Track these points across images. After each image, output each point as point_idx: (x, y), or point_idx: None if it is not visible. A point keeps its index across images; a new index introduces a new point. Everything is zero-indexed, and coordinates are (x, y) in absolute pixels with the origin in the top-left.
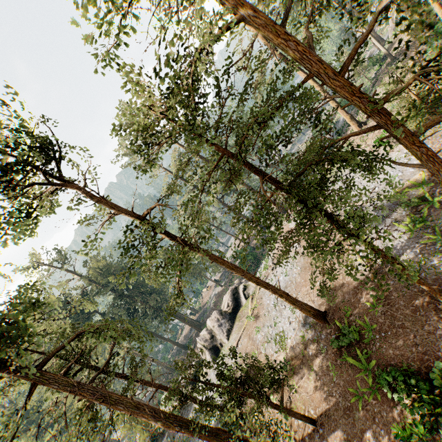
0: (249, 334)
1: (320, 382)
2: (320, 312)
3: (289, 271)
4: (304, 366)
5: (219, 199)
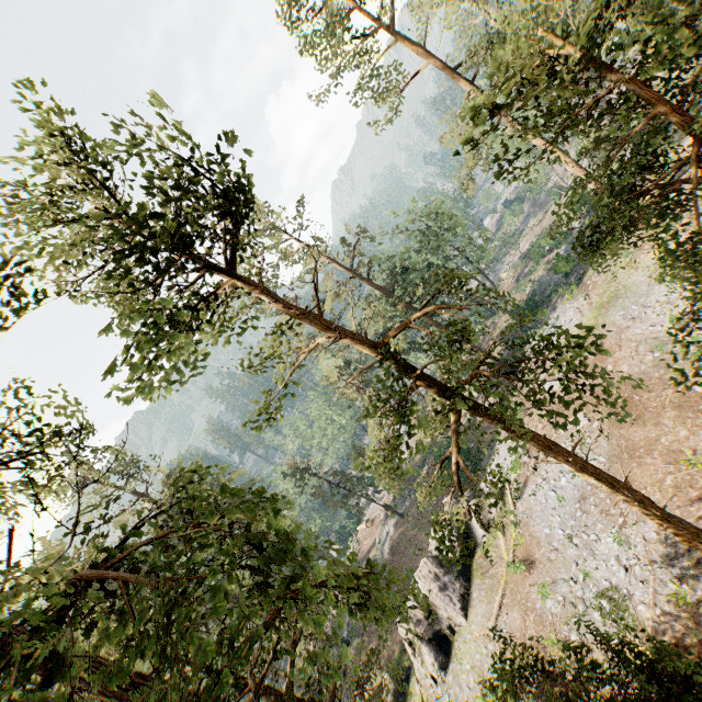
0: (521, 601)
1: None
2: None
3: None
4: None
5: None
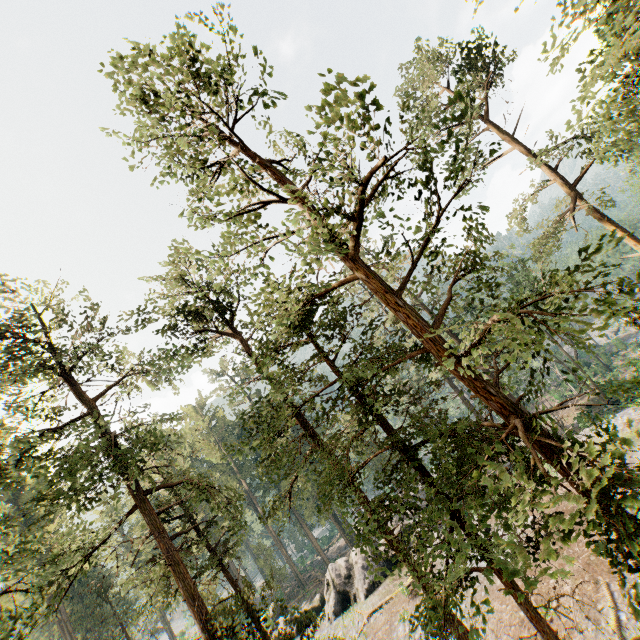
0: (391, 612)
1: None
2: None
3: None
4: None
5: (450, 379)
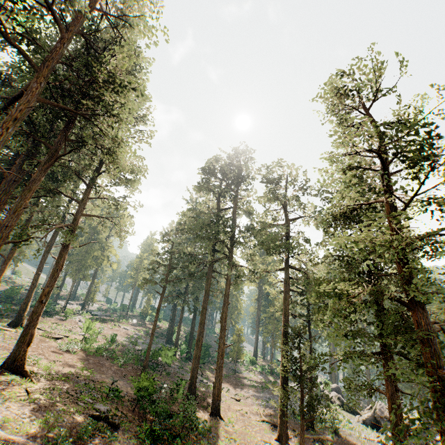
0: None
1: None
2: None
3: None
4: None
5: None
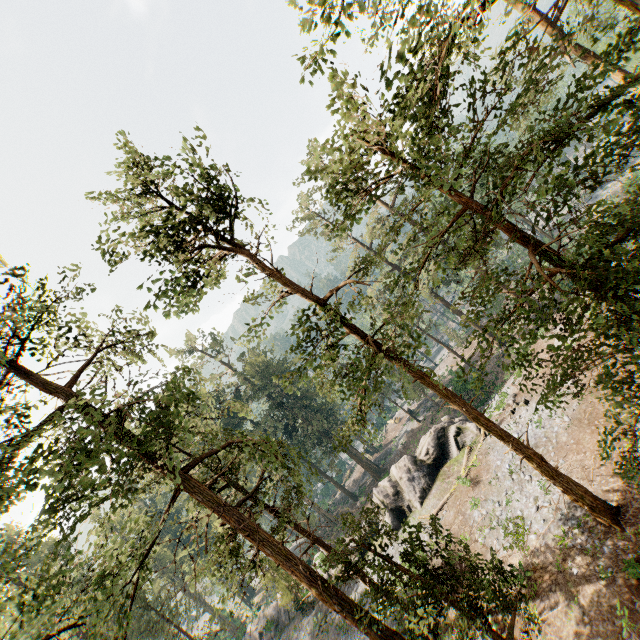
0: (458, 506)
1: (591, 628)
2: (606, 505)
3: (546, 421)
4: (560, 589)
5: (431, 289)
